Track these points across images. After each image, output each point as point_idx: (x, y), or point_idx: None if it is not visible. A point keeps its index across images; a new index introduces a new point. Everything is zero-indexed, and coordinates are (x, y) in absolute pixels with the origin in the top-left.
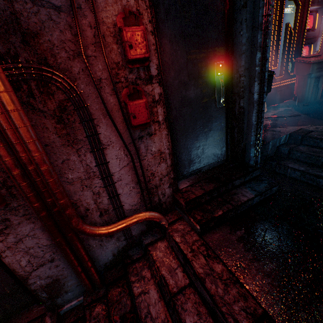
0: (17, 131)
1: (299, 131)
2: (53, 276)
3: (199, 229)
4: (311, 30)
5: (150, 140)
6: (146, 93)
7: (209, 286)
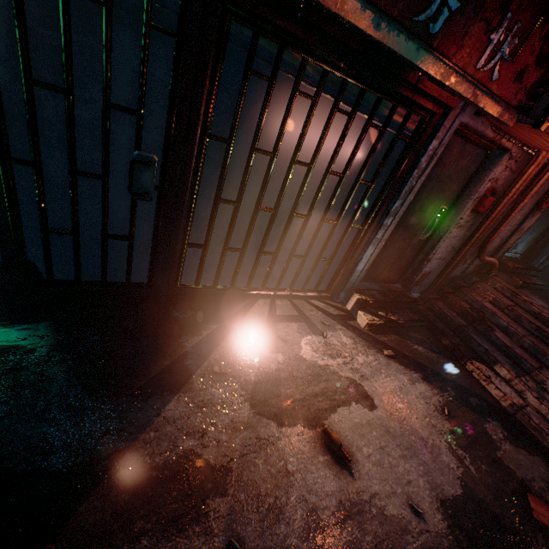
0: (535, 188)
1: None
2: (431, 270)
3: (520, 284)
4: None
5: (528, 219)
6: None
7: (535, 306)
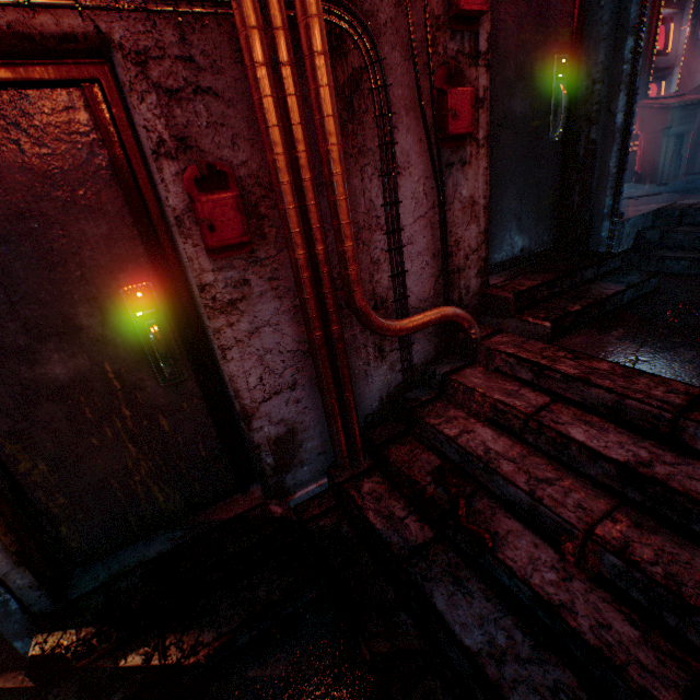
0: (319, 94)
1: (673, 205)
2: (288, 423)
3: (549, 328)
4: (661, 53)
5: (462, 174)
6: (467, 83)
7: (600, 382)
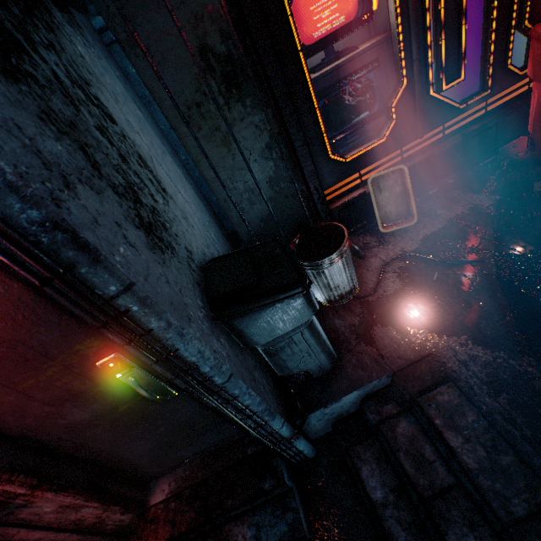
0: None
1: (417, 370)
2: None
3: None
4: None
5: (31, 507)
6: None
7: None
